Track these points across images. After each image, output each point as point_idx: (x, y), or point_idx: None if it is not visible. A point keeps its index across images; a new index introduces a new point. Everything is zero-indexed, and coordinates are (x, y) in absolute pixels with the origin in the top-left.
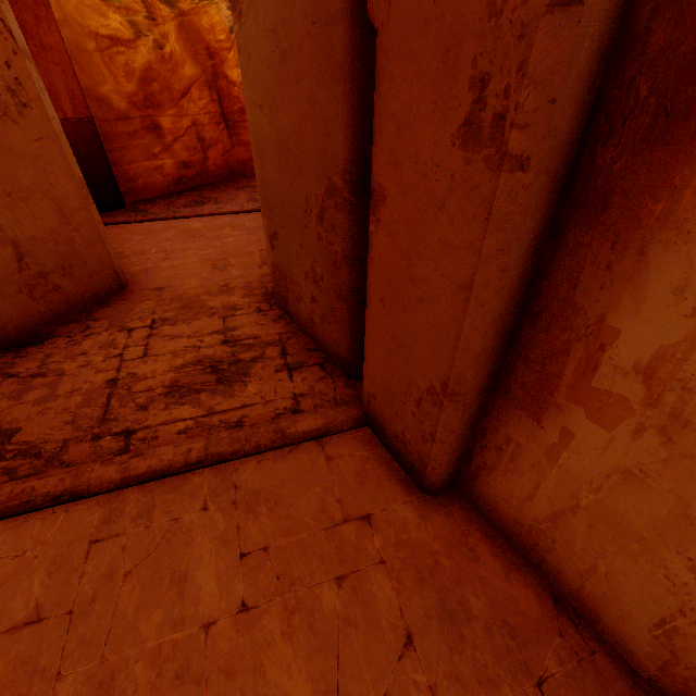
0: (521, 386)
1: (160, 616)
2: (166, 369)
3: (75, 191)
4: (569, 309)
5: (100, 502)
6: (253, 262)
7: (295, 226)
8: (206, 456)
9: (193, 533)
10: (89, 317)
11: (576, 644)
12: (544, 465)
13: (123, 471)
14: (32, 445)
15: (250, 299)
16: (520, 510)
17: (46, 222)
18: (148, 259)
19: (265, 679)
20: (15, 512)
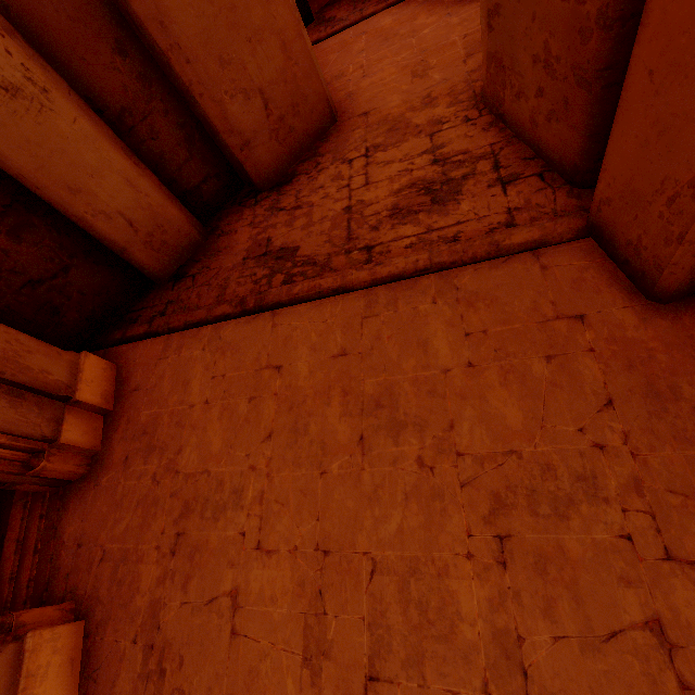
0: None
1: (413, 362)
2: (386, 194)
3: (290, 18)
4: None
5: (361, 295)
6: (456, 57)
7: None
8: (430, 265)
9: (427, 318)
10: (316, 153)
11: None
12: None
13: (372, 275)
14: (309, 257)
15: (456, 108)
16: None
17: (276, 62)
18: (348, 81)
19: (488, 404)
20: (314, 298)
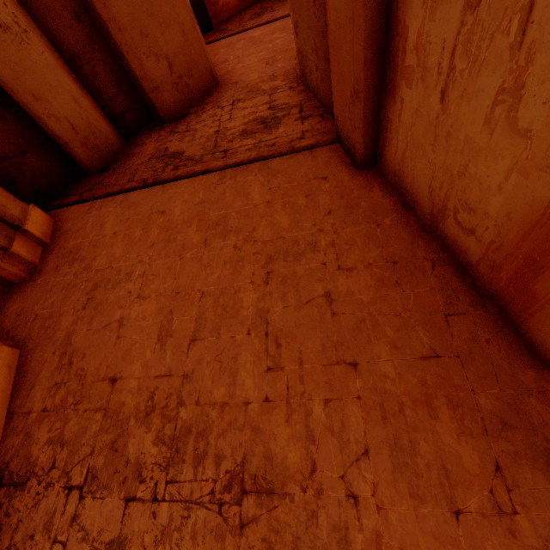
0: (389, 81)
1: (240, 203)
2: (240, 124)
3: (188, 17)
4: (397, 22)
5: (217, 174)
6: (292, 56)
7: (304, 12)
8: (257, 157)
9: (251, 182)
10: (203, 103)
11: (403, 217)
12: (398, 127)
13: (224, 163)
14: (190, 157)
15: (286, 82)
16: (394, 163)
17: (178, 41)
18: (229, 65)
19: (274, 218)
20: (190, 176)
